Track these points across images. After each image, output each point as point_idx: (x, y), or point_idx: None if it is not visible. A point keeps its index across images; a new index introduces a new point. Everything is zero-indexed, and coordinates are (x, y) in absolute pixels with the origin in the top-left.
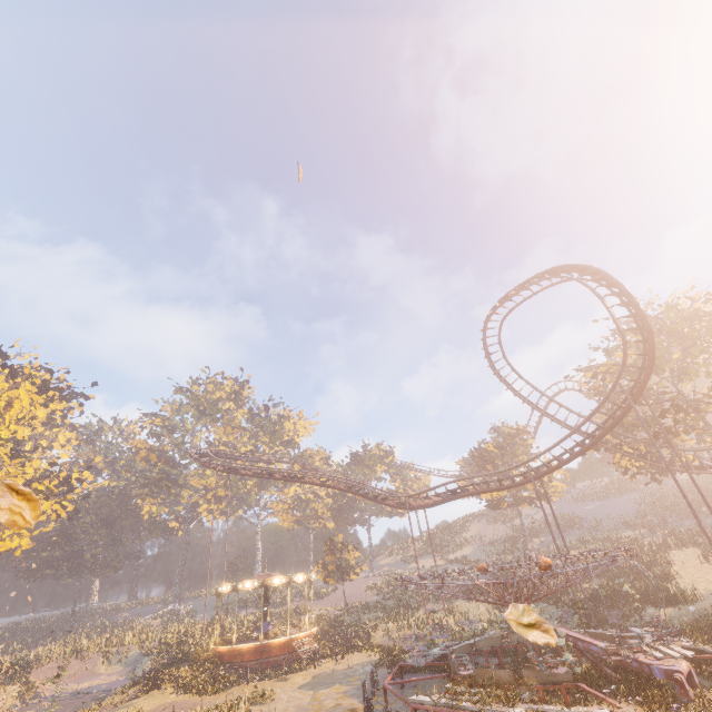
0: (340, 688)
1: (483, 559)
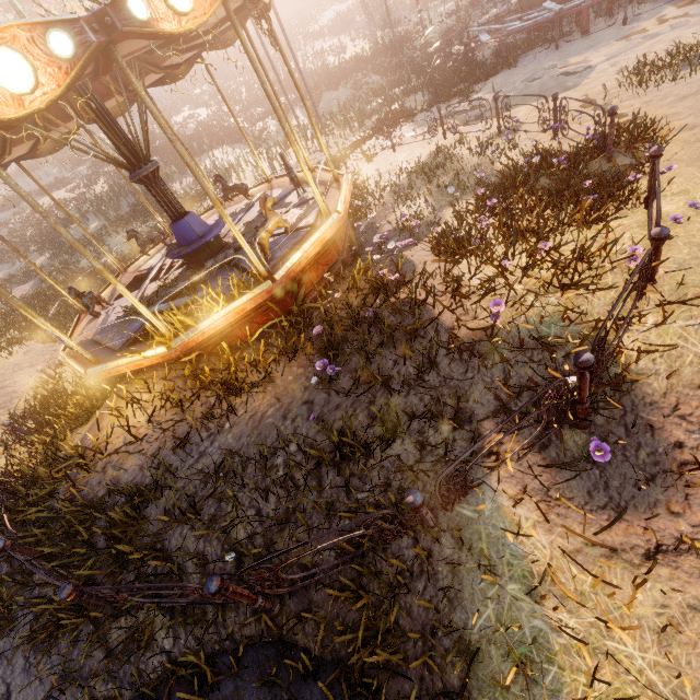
0: (581, 59)
1: (61, 178)
